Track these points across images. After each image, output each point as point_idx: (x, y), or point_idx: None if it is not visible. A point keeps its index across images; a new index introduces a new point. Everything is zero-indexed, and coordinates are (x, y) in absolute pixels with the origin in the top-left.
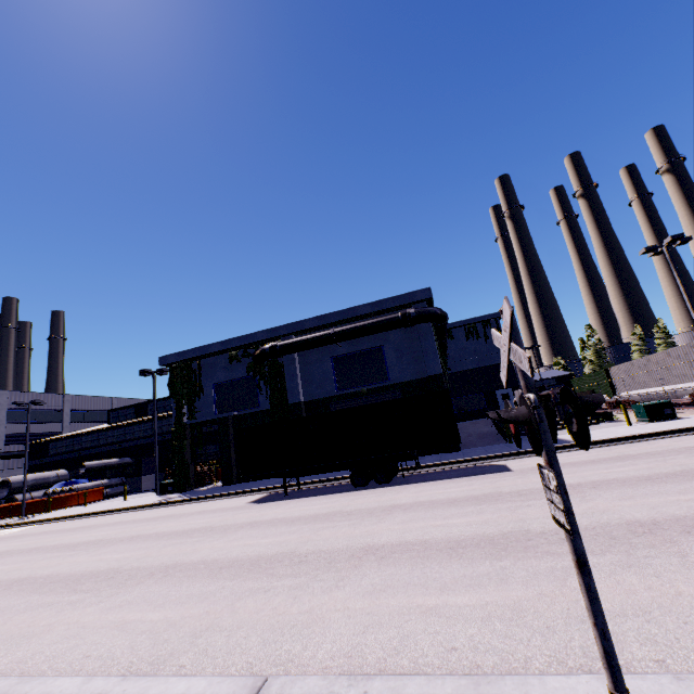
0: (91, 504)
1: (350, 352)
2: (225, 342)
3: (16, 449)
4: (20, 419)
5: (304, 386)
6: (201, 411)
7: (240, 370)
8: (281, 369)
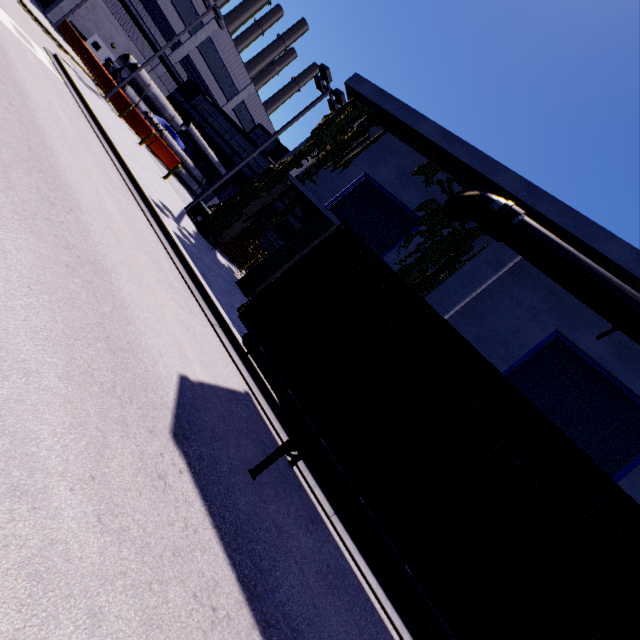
0: (153, 157)
1: (600, 364)
2: (449, 134)
3: (182, 76)
4: (208, 57)
5: (462, 311)
6: (317, 185)
7: (413, 194)
8: (464, 254)
